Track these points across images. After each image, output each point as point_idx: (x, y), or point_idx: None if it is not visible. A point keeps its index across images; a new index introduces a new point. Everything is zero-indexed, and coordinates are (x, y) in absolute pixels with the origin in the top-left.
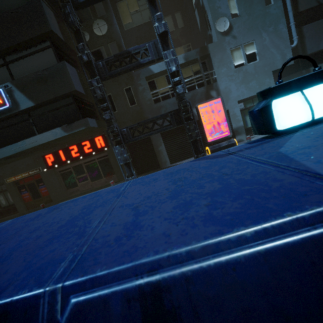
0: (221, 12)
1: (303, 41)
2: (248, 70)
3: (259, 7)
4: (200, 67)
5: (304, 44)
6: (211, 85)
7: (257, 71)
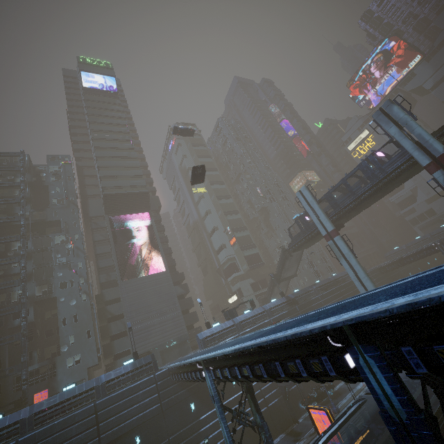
0: (66, 342)
1: (112, 348)
2: (74, 368)
3: (84, 339)
4: (48, 369)
5: (113, 349)
6: (52, 378)
7: (79, 368)
